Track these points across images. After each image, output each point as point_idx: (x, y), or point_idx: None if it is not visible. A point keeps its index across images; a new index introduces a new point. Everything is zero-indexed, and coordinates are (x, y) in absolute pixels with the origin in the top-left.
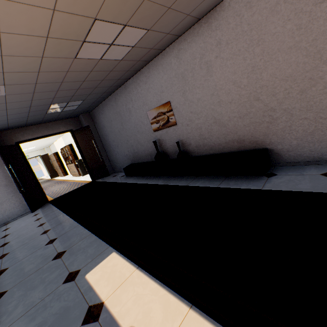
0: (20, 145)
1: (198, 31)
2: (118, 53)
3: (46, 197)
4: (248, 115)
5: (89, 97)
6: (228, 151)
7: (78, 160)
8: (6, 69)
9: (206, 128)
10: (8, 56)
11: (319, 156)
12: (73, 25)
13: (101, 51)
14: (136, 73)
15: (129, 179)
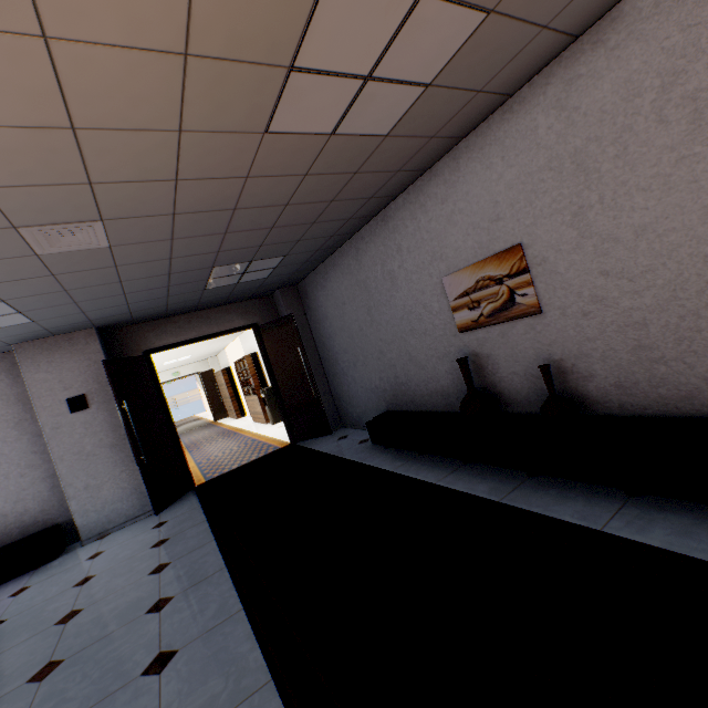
0: (163, 354)
1: None
2: (382, 113)
3: (189, 478)
4: None
5: (296, 249)
6: None
7: (267, 389)
8: (96, 173)
9: (667, 325)
10: (92, 132)
11: None
12: None
13: (336, 105)
14: (416, 179)
15: (380, 456)
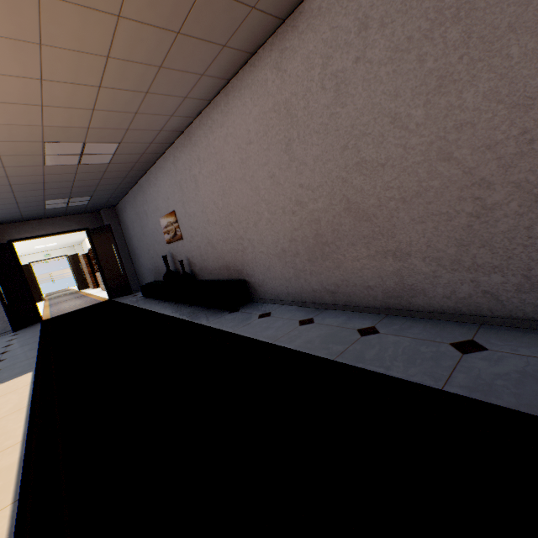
0: (31, 241)
1: (184, 143)
2: (100, 159)
3: (39, 315)
4: (229, 240)
5: (97, 193)
6: (222, 278)
7: None
8: None
9: (204, 248)
10: None
11: (277, 294)
12: (22, 147)
13: (74, 159)
14: (147, 172)
15: (140, 301)
